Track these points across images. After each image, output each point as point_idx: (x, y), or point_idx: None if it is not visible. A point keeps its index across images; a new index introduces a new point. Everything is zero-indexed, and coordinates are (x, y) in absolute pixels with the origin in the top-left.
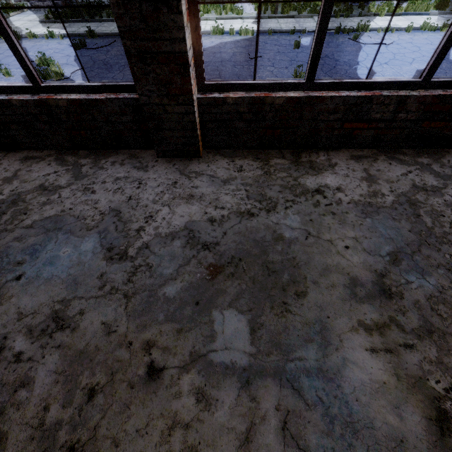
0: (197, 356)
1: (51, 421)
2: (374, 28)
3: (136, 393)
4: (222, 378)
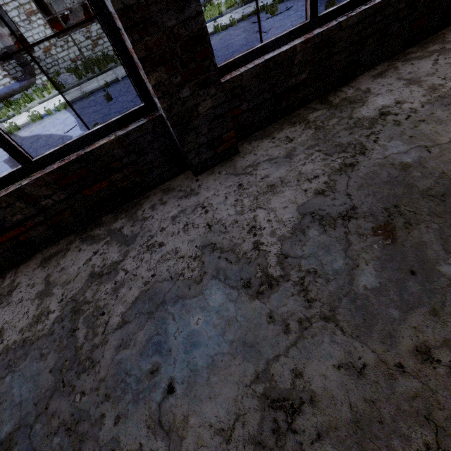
0: None
1: None
2: None
3: None
4: None
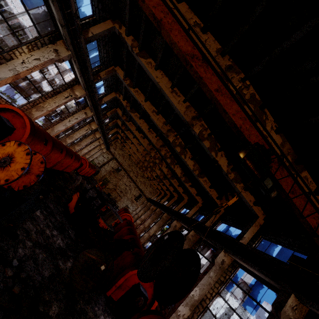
0: None
1: None
2: None
3: None
4: None
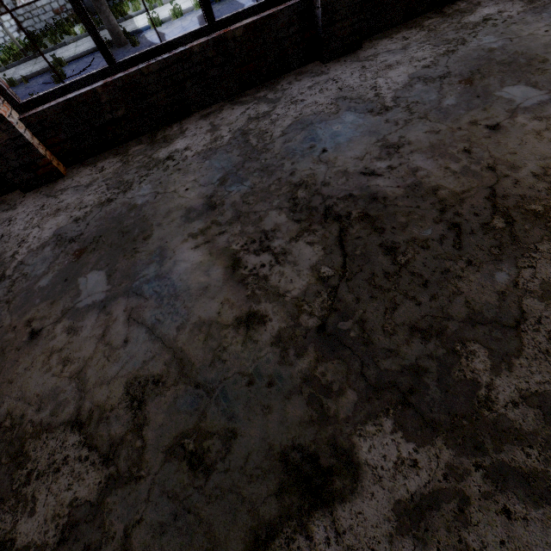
0: (512, 110)
1: (459, 169)
2: None
3: (496, 137)
4: (541, 108)
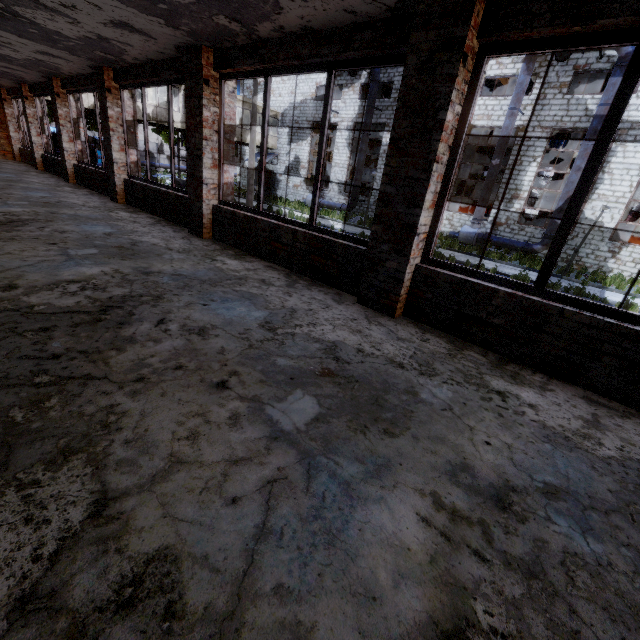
0: None
1: None
2: None
3: None
4: None
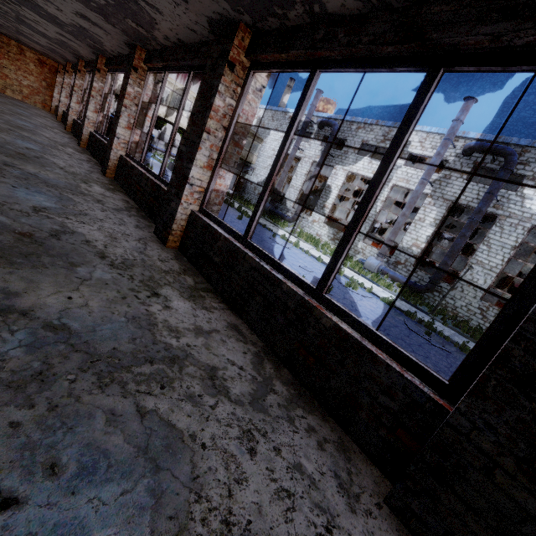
0: None
1: None
2: (305, 250)
3: None
4: None
